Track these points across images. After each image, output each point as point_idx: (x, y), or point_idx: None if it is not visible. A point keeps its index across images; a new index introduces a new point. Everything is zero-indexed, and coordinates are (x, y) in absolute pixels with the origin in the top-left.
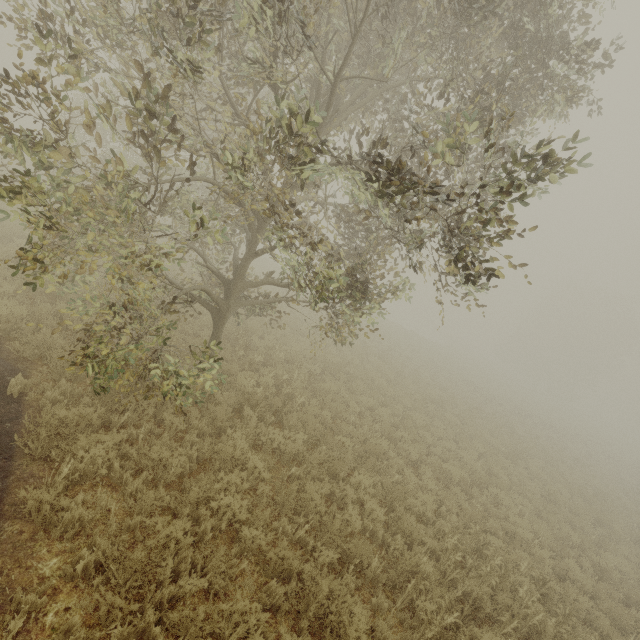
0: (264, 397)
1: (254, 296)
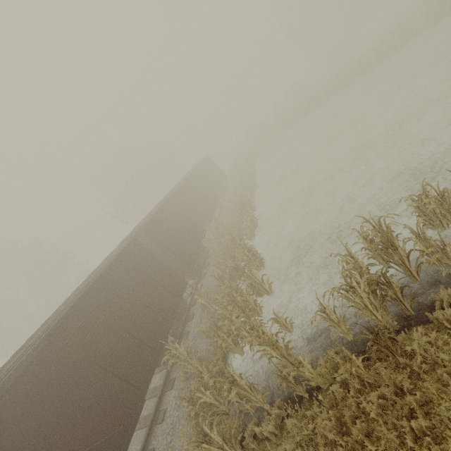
0: None
1: None
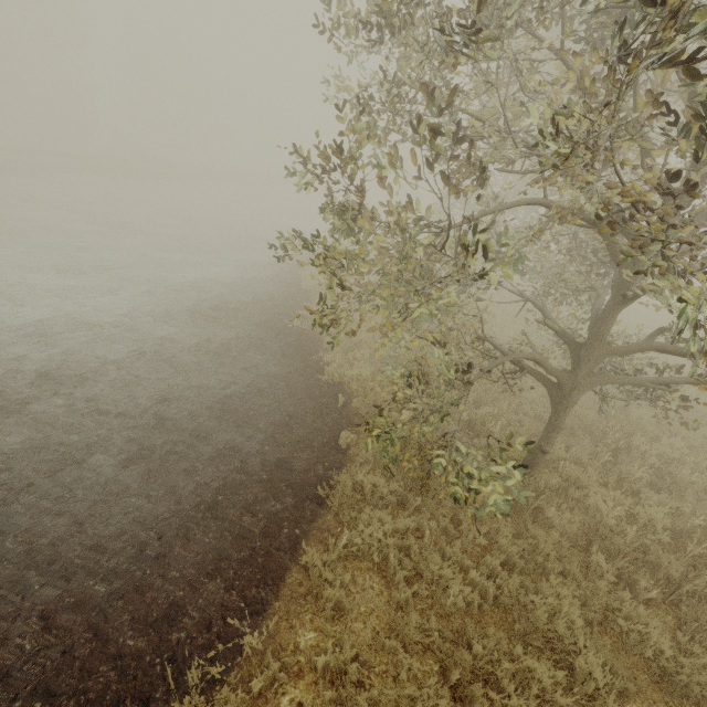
0: (642, 544)
1: (652, 373)
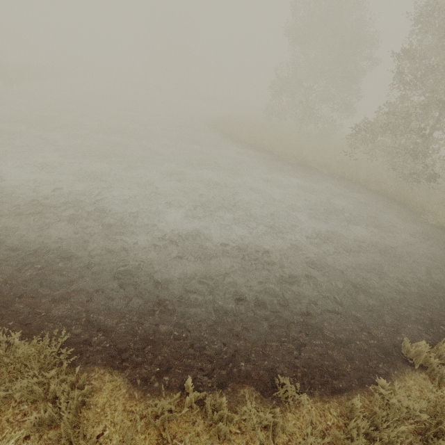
0: None
1: None
